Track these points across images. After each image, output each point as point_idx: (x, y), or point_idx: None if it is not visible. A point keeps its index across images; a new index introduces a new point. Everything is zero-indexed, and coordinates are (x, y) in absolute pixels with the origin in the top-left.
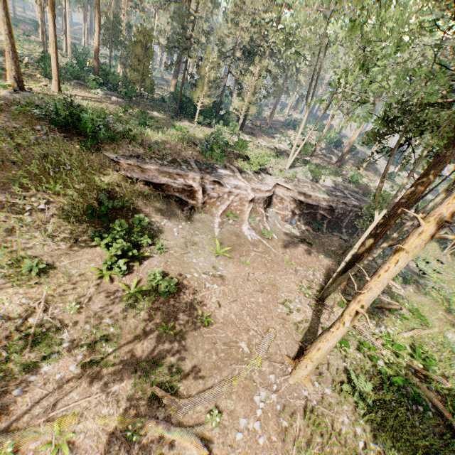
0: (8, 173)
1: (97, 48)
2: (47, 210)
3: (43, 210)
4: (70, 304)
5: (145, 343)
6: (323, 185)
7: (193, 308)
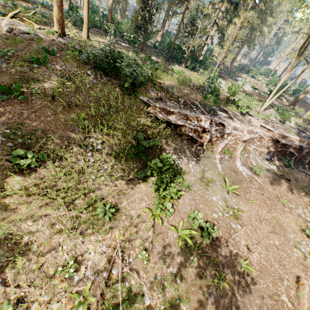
0: (71, 115)
1: (112, 1)
2: (102, 150)
3: (99, 150)
4: (141, 253)
5: (209, 298)
6: (289, 125)
7: (231, 253)
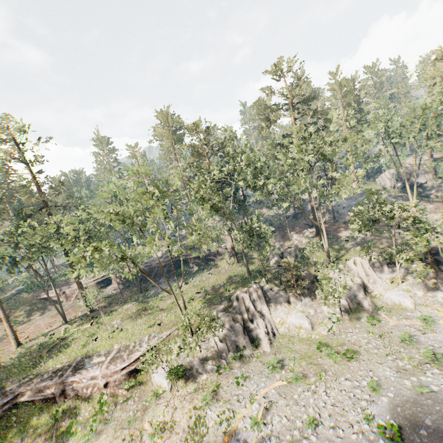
0: None
1: None
2: None
3: None
4: None
5: None
6: (152, 258)
7: None
